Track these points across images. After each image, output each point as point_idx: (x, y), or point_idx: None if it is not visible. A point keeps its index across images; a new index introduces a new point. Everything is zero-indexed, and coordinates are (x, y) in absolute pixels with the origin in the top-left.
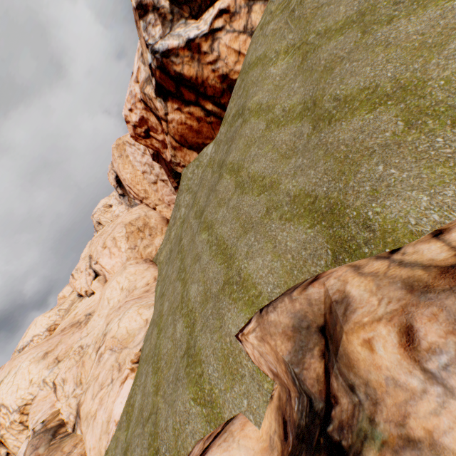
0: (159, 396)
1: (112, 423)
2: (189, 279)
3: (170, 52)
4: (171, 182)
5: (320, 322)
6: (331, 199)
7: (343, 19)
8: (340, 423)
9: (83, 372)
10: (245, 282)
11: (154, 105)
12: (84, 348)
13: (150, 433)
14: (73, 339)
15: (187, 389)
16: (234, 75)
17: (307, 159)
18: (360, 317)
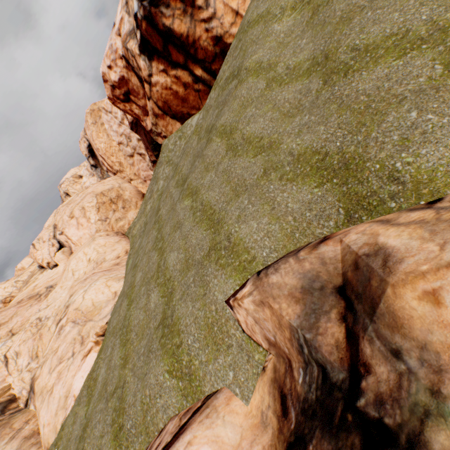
0: (127, 369)
1: (71, 398)
2: (168, 248)
3: (160, 1)
4: (149, 155)
5: (338, 282)
6: (347, 154)
7: None
8: (377, 396)
9: (40, 346)
10: (236, 247)
11: (137, 63)
12: (43, 320)
13: (115, 409)
14: (30, 312)
15: (161, 361)
16: (228, 39)
17: (315, 116)
18: (413, 266)
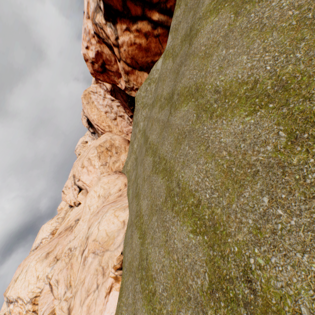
0: None
1: None
2: (176, 165)
3: None
4: (127, 112)
5: None
6: None
7: None
8: None
9: (72, 275)
10: None
11: (105, 33)
12: (72, 250)
13: None
14: (67, 240)
15: None
16: None
17: None
18: None
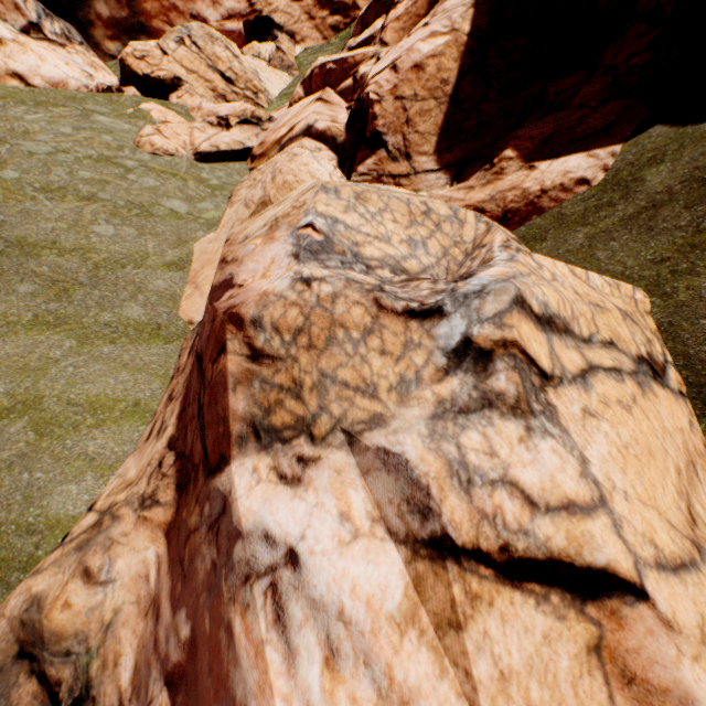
0: None
1: None
2: None
3: None
4: None
5: (17, 649)
6: None
7: None
8: (70, 689)
9: None
10: None
11: None
12: None
13: None
14: None
15: None
16: None
17: None
18: (54, 595)
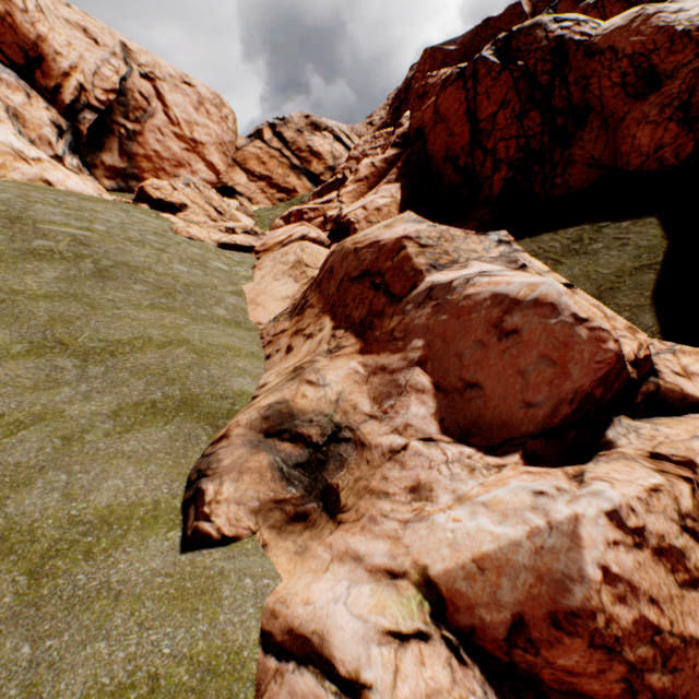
0: None
1: None
2: None
3: None
4: None
5: (263, 435)
6: (177, 396)
7: (44, 291)
8: (321, 435)
9: None
10: (111, 517)
11: None
12: None
13: None
14: None
15: None
16: None
17: (102, 383)
18: (291, 395)
